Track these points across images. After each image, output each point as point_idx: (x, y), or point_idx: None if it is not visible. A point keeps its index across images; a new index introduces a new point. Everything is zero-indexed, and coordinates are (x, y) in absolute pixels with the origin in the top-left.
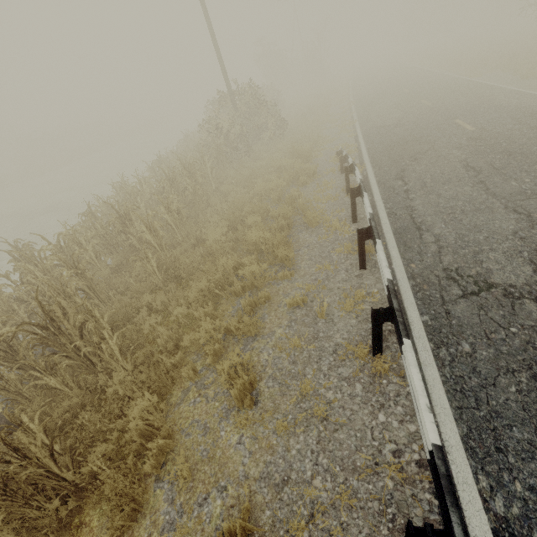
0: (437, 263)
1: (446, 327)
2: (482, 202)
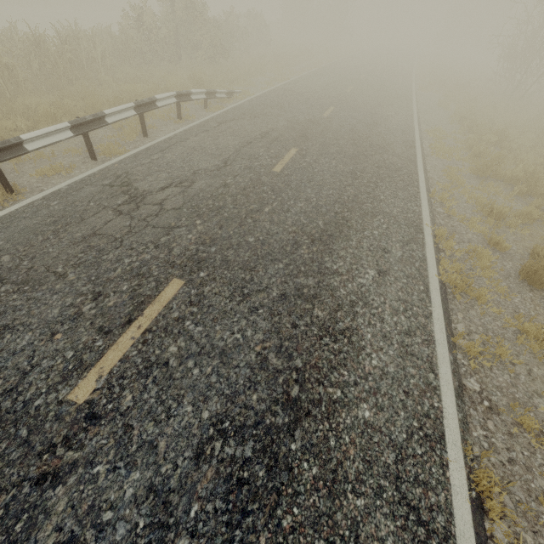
0: (129, 168)
1: (65, 194)
2: (223, 151)
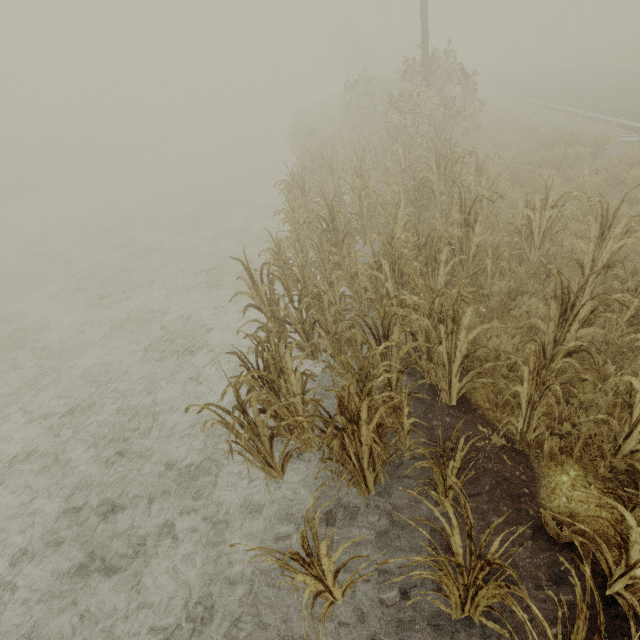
0: None
1: None
2: None
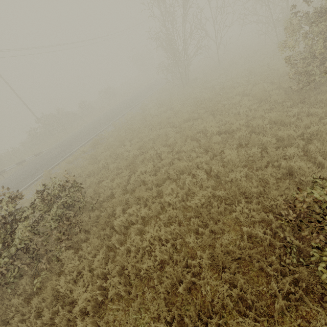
0: None
1: None
2: None
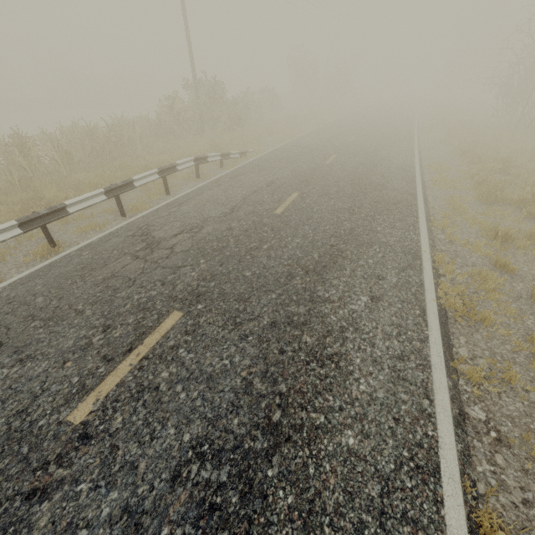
0: (150, 221)
1: (95, 245)
2: (231, 200)
